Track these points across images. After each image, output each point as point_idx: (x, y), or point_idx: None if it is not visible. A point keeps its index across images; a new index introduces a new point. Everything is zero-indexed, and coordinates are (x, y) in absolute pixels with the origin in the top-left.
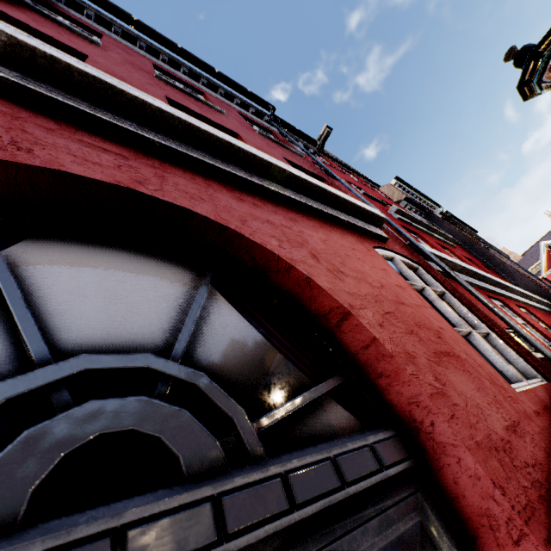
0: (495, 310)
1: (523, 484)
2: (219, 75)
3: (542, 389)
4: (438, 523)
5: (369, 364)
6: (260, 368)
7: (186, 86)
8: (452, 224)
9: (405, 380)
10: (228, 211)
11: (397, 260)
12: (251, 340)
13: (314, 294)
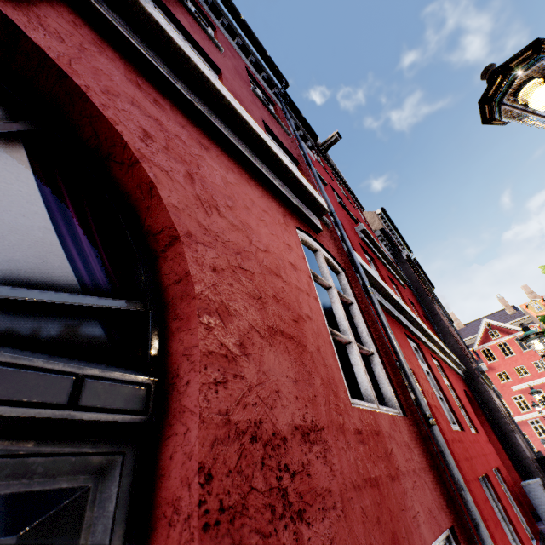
0: (390, 335)
1: (256, 485)
2: (243, 23)
3: (389, 418)
4: (116, 499)
5: (174, 303)
6: (0, 240)
7: (199, 12)
8: (413, 269)
9: (192, 326)
10: (96, 73)
11: (320, 253)
12: (23, 212)
13: (153, 206)
